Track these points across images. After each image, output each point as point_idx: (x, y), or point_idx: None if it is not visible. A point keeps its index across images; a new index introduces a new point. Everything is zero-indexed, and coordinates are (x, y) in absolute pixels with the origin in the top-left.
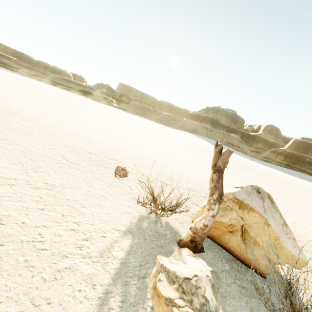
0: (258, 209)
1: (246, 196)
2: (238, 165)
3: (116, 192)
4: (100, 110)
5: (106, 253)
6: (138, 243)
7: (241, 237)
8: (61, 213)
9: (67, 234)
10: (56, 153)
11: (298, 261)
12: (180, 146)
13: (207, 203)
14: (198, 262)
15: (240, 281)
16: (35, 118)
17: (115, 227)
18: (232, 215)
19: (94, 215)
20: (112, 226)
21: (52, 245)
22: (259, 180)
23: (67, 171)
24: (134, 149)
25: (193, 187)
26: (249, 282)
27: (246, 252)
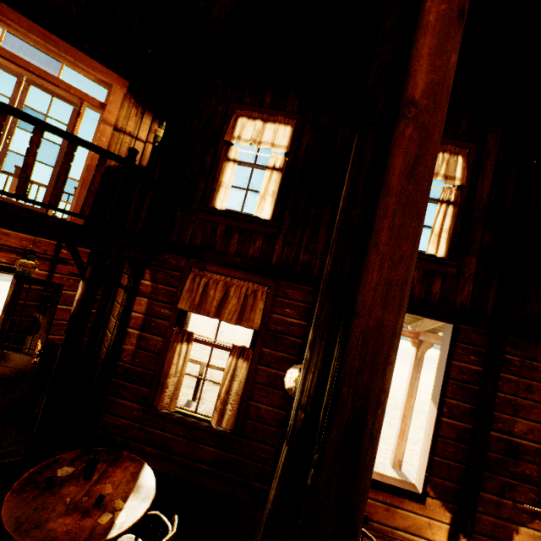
0: None
1: None
2: None
3: None
4: None
5: None
6: None
7: None
8: None
9: None
10: None
11: None
12: None
13: None
14: None
15: None
16: None
17: None
18: None
19: None
20: None
21: None
22: None
23: None
24: None
25: None
26: None
27: None
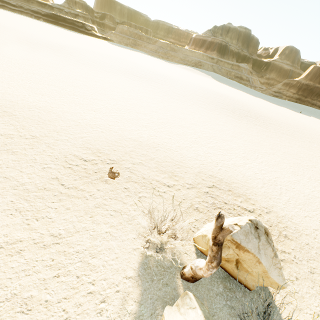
0: (253, 251)
1: (244, 237)
2: (244, 116)
3: (120, 221)
4: (81, 54)
5: (122, 311)
6: (147, 288)
7: (235, 265)
8: (75, 274)
9: (86, 301)
10: (49, 176)
11: (279, 286)
12: (182, 103)
13: (206, 263)
14: (197, 318)
15: (230, 301)
16: (8, 109)
17: (125, 275)
18: (229, 251)
19: (105, 265)
20: (123, 275)
21: (77, 319)
22: (264, 137)
23: (67, 205)
24: (131, 132)
25: (195, 181)
26: (237, 300)
27: (238, 275)
